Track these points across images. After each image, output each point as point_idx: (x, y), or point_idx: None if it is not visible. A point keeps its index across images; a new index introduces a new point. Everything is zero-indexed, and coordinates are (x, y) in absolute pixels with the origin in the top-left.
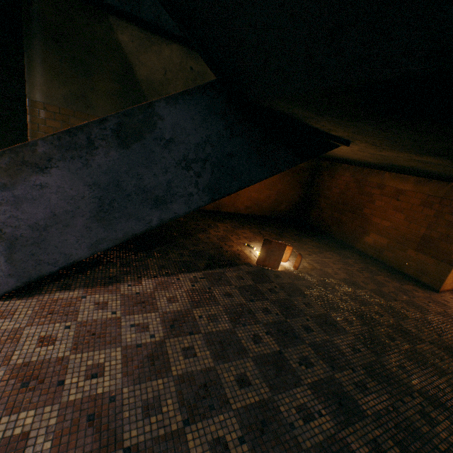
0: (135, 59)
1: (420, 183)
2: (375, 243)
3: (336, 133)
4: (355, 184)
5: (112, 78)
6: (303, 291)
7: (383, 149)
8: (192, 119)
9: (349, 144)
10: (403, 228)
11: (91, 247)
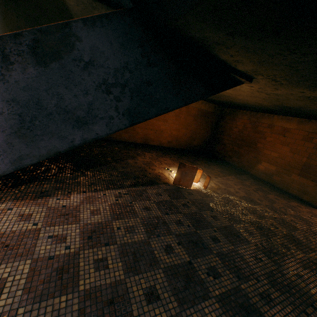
0: None
1: (302, 123)
2: (266, 170)
3: (242, 66)
4: (251, 125)
5: None
6: (211, 206)
7: (281, 85)
8: (110, 43)
9: (251, 80)
10: (288, 158)
11: (14, 162)
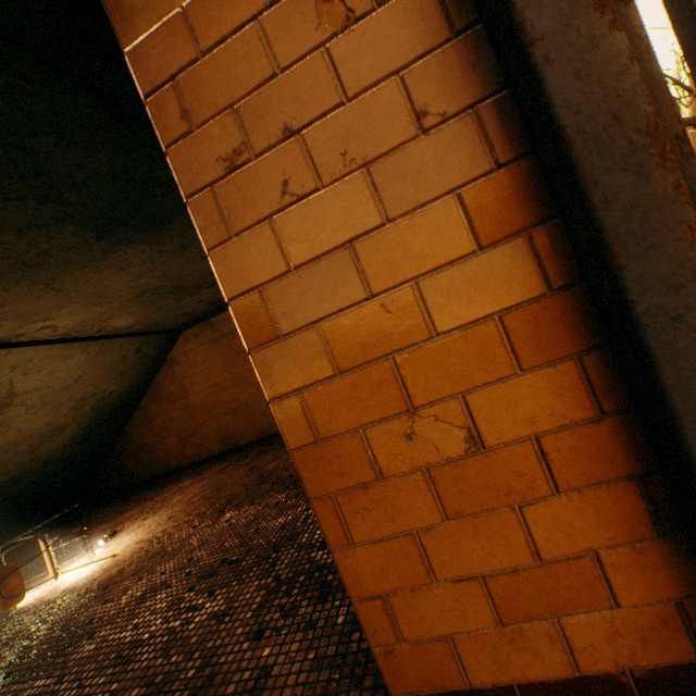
0: None
1: None
2: None
3: None
4: None
5: None
6: None
7: None
8: None
9: None
10: None
11: None
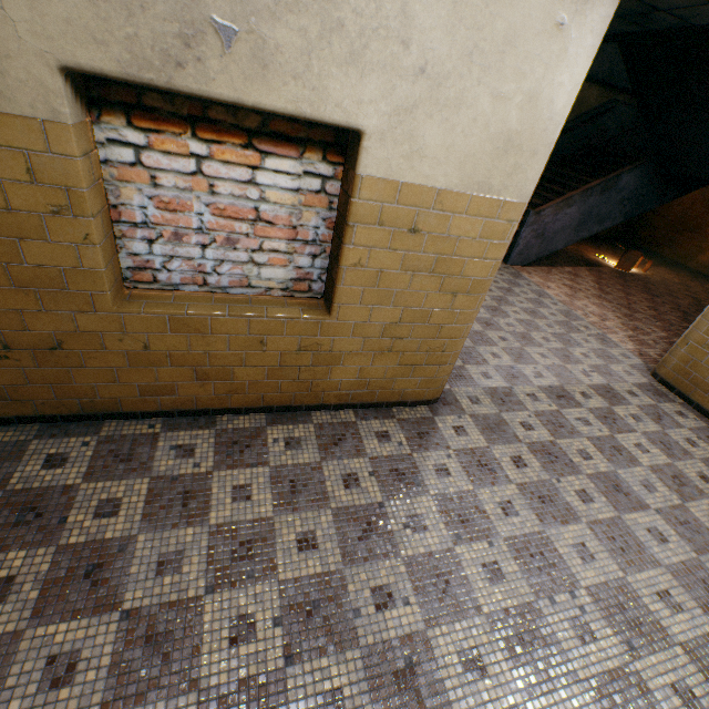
0: None
1: None
2: (708, 262)
3: None
4: (702, 203)
5: None
6: (651, 284)
7: None
8: (634, 179)
9: None
10: None
11: (565, 244)
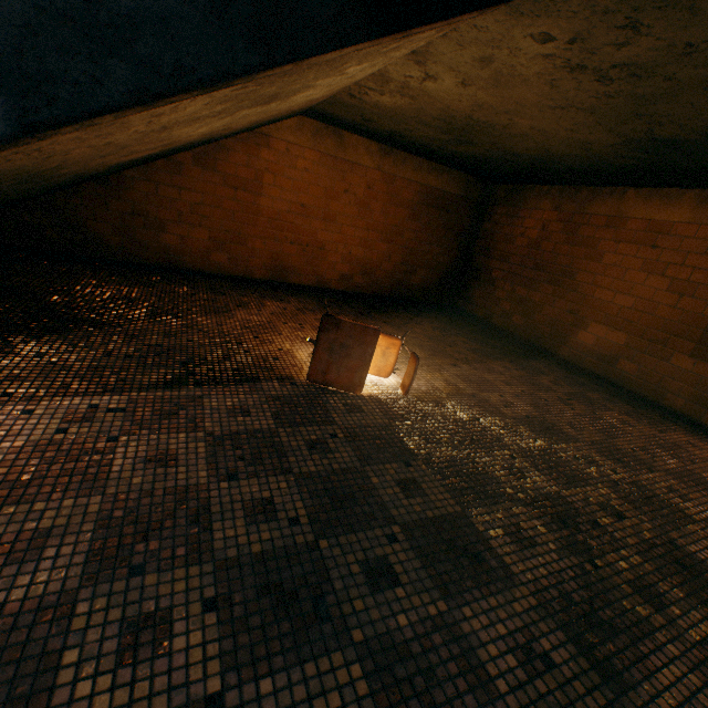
0: None
1: None
2: (600, 345)
3: None
4: (562, 223)
5: None
6: (410, 447)
7: None
8: None
9: None
10: (663, 307)
11: None
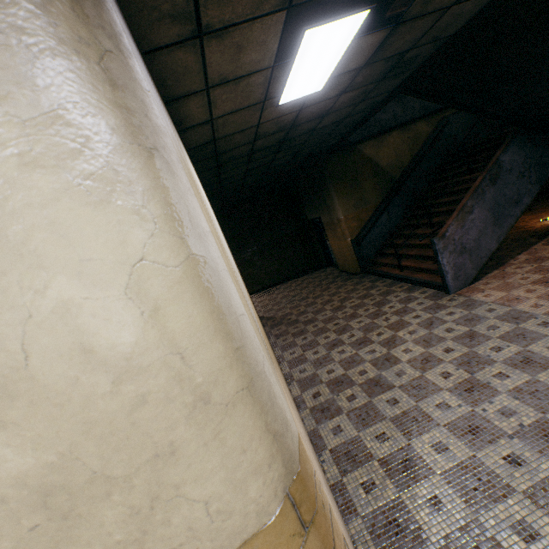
0: (377, 158)
1: None
2: None
3: None
4: None
5: (370, 178)
6: None
7: None
8: (515, 153)
9: None
10: None
11: (496, 241)
